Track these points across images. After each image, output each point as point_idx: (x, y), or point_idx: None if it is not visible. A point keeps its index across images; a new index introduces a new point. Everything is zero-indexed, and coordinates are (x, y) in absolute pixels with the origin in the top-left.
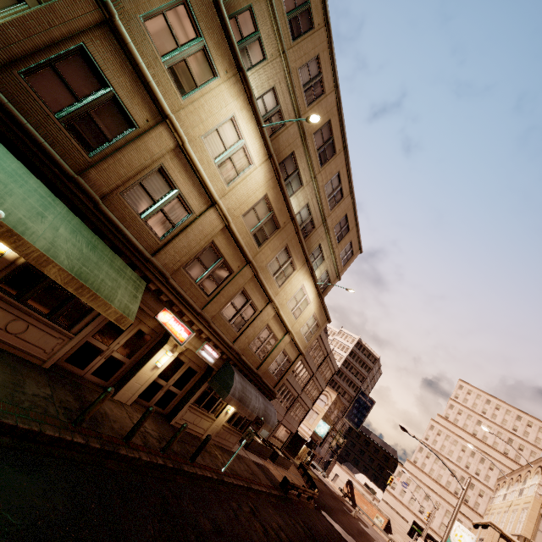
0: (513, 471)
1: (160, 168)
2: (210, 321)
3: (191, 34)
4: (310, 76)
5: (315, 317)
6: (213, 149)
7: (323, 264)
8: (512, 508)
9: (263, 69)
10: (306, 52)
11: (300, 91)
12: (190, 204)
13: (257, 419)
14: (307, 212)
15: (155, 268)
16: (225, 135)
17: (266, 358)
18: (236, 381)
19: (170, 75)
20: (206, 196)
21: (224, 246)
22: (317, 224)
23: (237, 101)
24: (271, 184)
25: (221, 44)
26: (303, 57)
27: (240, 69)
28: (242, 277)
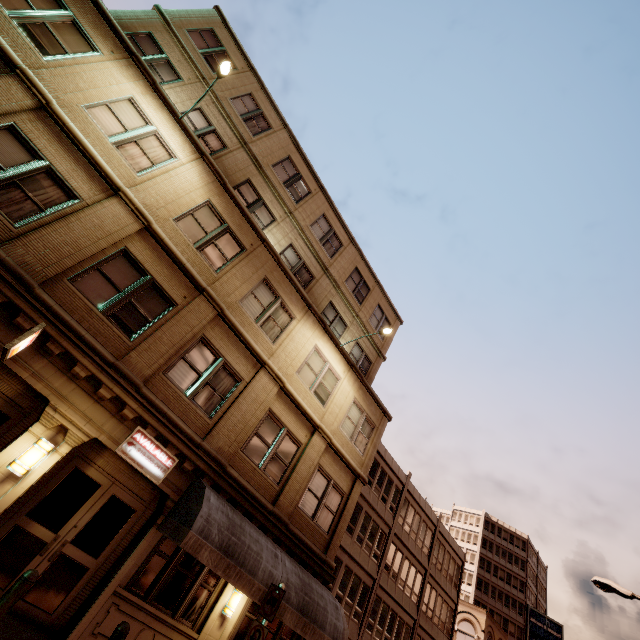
0: None
1: (11, 129)
2: (139, 383)
3: (53, 5)
4: (247, 109)
5: (359, 406)
6: (105, 126)
7: (348, 333)
8: None
9: (181, 89)
10: (234, 87)
11: (238, 120)
12: (74, 187)
13: (272, 591)
14: (295, 255)
15: (0, 264)
16: (123, 115)
17: (286, 481)
18: (211, 506)
19: (22, 32)
20: (102, 182)
21: (151, 261)
22: (316, 274)
23: (135, 85)
24: (214, 189)
25: (100, 26)
26: (232, 90)
27: (131, 53)
28: (195, 314)
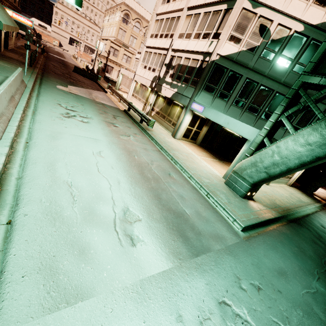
0: (111, 8)
1: None
2: None
3: None
4: None
5: None
6: None
7: None
8: (111, 26)
9: None
10: None
11: None
12: None
13: (38, 34)
14: None
15: None
16: None
17: None
18: None
19: None
20: None
21: None
22: None
23: None
24: None
25: None
26: None
27: None
28: None
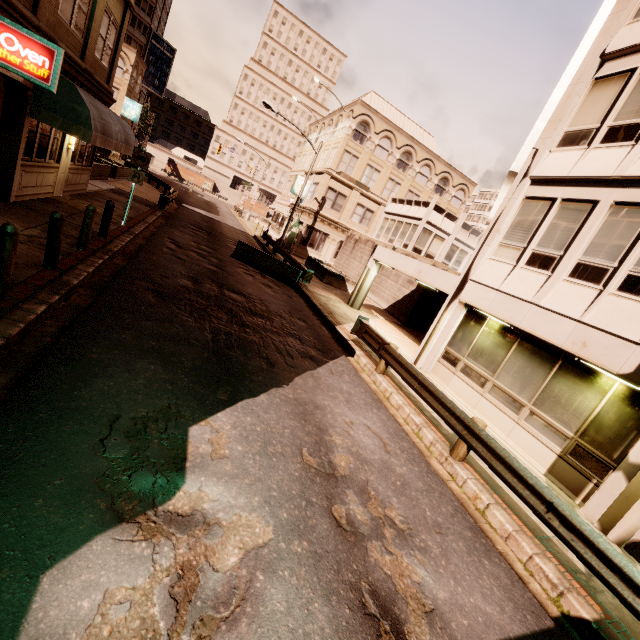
0: (326, 117)
1: None
2: None
3: None
4: None
5: None
6: None
7: None
8: (324, 149)
9: None
10: None
11: None
12: None
13: (138, 153)
14: None
15: None
16: None
17: (88, 33)
18: (87, 104)
19: None
20: None
21: None
22: None
23: None
24: None
25: None
26: None
27: None
28: None
